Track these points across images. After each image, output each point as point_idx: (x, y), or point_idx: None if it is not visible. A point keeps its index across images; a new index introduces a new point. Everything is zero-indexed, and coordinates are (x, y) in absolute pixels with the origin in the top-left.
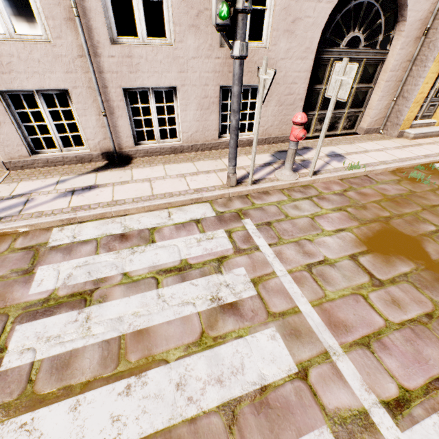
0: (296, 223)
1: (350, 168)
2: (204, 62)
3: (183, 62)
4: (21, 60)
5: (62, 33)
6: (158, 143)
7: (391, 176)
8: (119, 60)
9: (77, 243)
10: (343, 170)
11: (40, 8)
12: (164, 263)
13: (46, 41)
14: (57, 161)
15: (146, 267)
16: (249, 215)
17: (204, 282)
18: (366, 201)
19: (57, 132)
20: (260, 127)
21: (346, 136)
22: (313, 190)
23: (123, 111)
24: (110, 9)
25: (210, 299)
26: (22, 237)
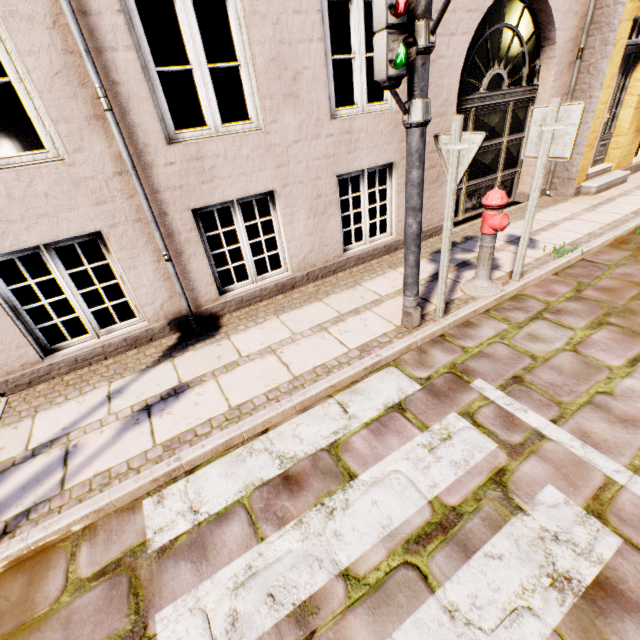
0: (560, 367)
1: (559, 254)
2: (310, 146)
3: (281, 151)
4: (14, 199)
5: (84, 141)
6: (255, 282)
7: (617, 252)
8: (183, 166)
9: (208, 525)
10: (550, 259)
11: (41, 108)
12: (405, 521)
13: (56, 160)
14: (92, 356)
15: (375, 541)
16: (474, 372)
17: (510, 545)
18: (623, 300)
19: (86, 307)
20: (399, 223)
21: (507, 210)
22: (532, 301)
23: (196, 246)
24: (160, 91)
25: (552, 585)
26: (85, 544)
